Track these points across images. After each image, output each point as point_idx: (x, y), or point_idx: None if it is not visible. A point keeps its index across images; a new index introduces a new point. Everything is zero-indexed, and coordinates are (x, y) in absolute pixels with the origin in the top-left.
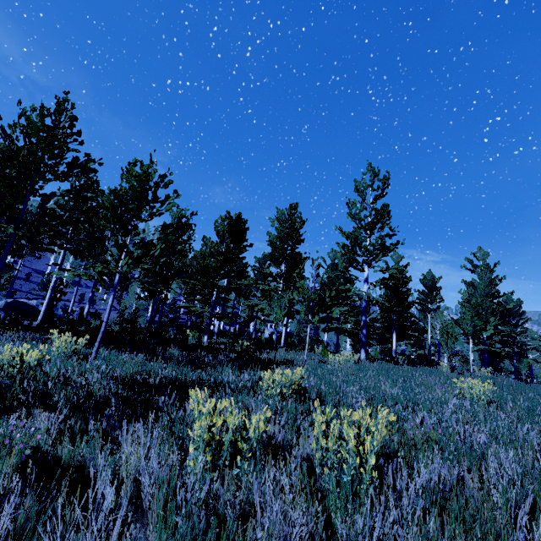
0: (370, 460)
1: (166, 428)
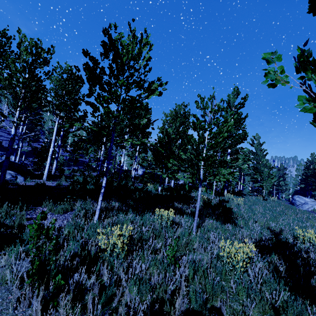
0: None
1: None
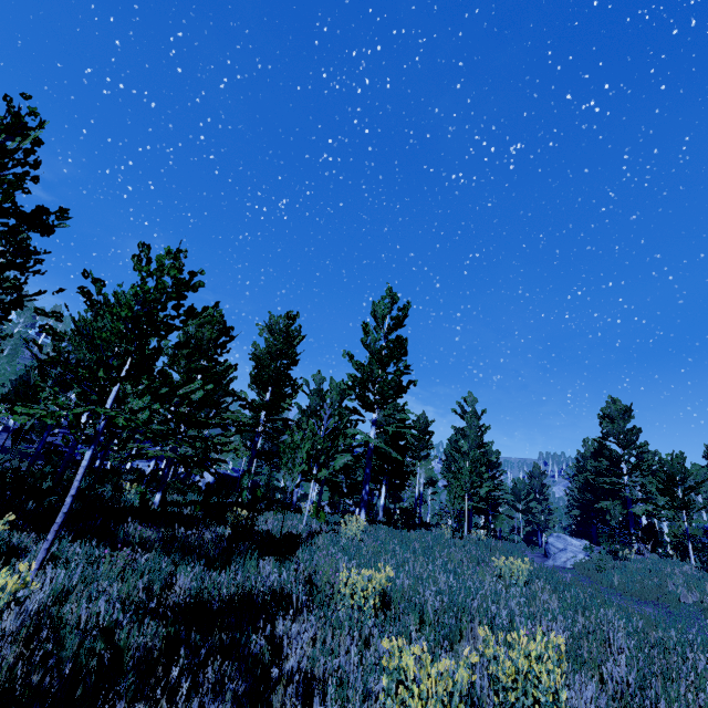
0: (562, 695)
1: (334, 697)
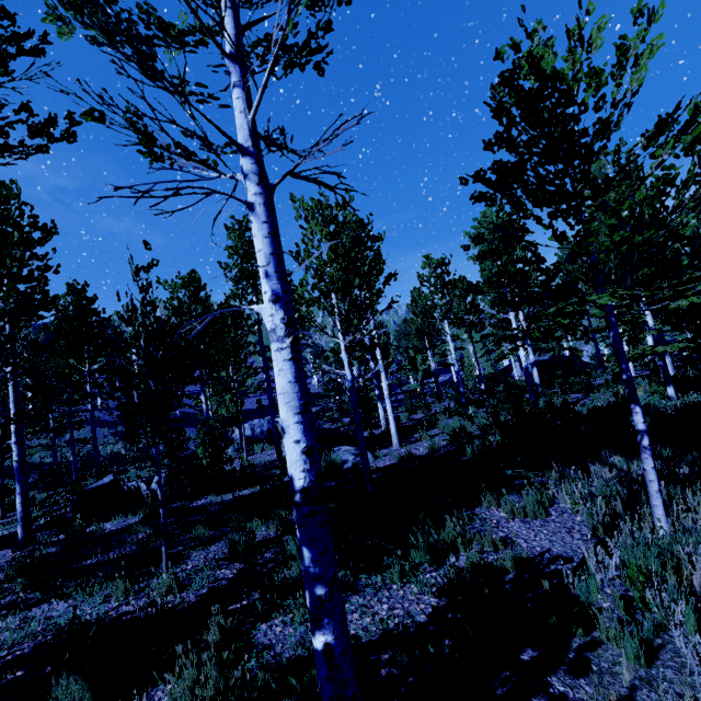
0: None
1: None
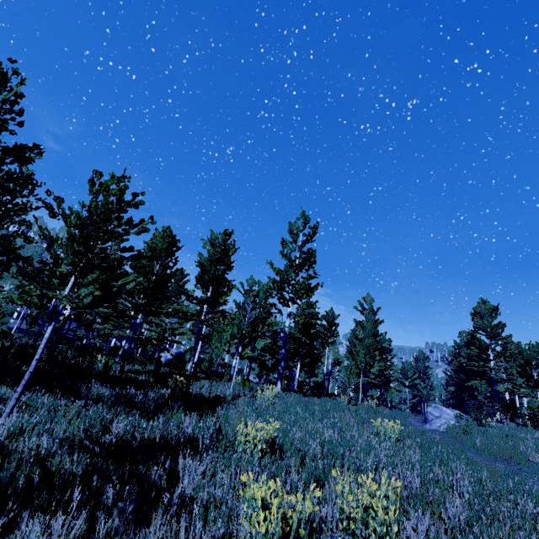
0: (393, 526)
1: (202, 518)
